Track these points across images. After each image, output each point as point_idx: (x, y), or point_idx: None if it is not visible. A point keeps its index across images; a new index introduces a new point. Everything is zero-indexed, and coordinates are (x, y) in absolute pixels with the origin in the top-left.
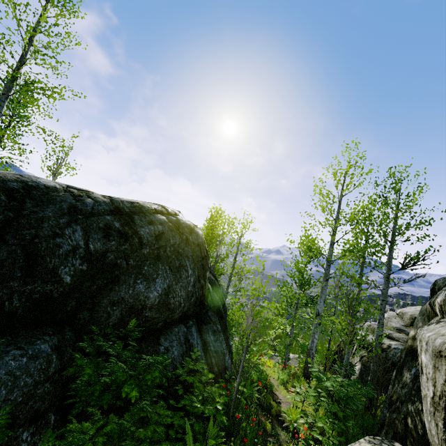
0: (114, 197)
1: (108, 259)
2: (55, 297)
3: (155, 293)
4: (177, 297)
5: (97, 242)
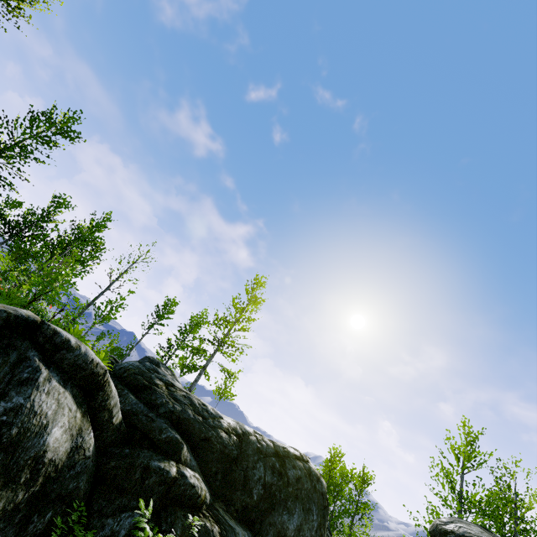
0: (274, 441)
1: (272, 489)
2: (249, 507)
3: (292, 526)
4: (305, 536)
5: (269, 476)
